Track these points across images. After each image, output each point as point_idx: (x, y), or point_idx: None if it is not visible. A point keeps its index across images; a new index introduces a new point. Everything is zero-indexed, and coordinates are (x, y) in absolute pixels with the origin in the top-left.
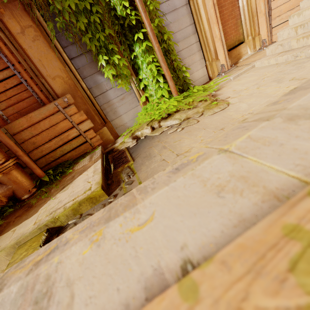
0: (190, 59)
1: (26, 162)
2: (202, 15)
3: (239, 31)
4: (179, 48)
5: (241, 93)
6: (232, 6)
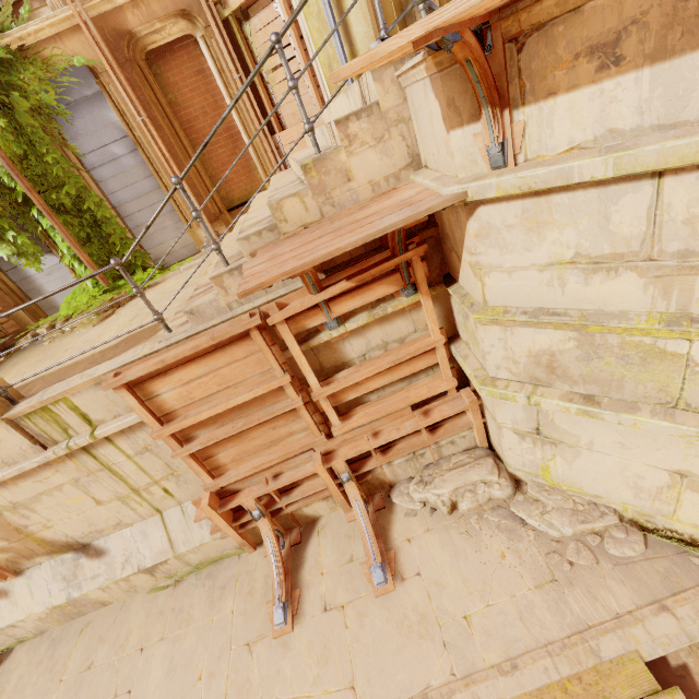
0: (157, 223)
1: None
2: (160, 168)
3: (257, 177)
4: (134, 208)
5: (126, 310)
6: (234, 141)
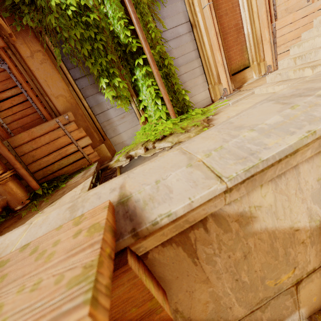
0: (192, 82)
1: (22, 175)
2: (205, 42)
3: (244, 56)
4: (182, 71)
5: None
6: (237, 33)
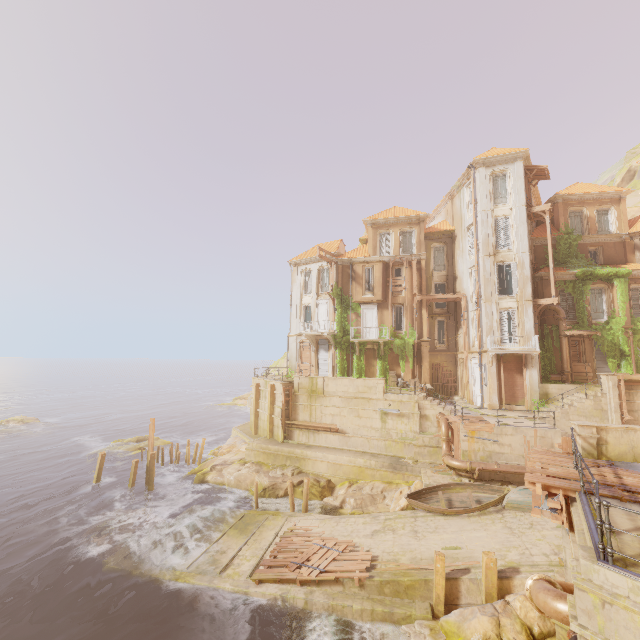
0: None
1: (572, 374)
2: None
3: None
4: None
5: None
6: None
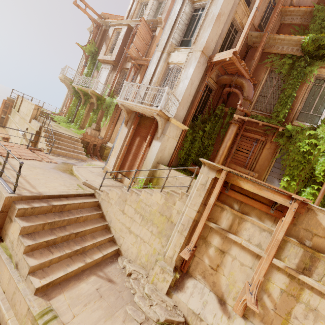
0: None
1: None
2: None
3: None
4: None
5: None
6: None
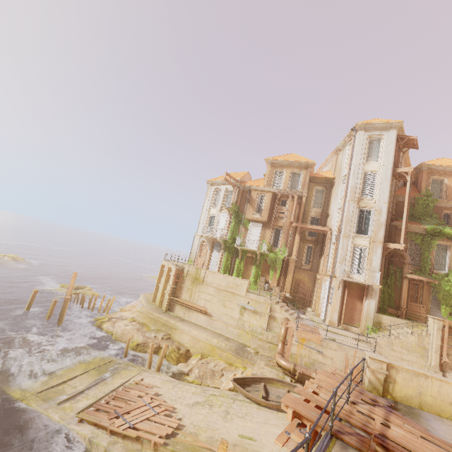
0: None
1: (407, 311)
2: None
3: None
4: None
5: None
6: None
